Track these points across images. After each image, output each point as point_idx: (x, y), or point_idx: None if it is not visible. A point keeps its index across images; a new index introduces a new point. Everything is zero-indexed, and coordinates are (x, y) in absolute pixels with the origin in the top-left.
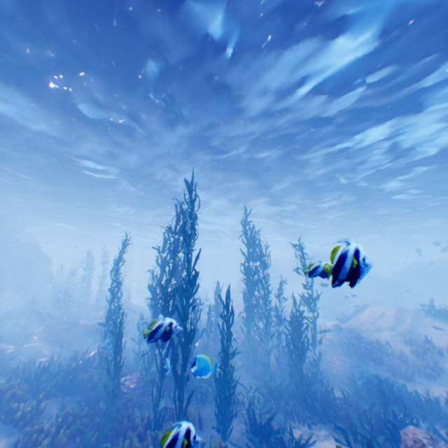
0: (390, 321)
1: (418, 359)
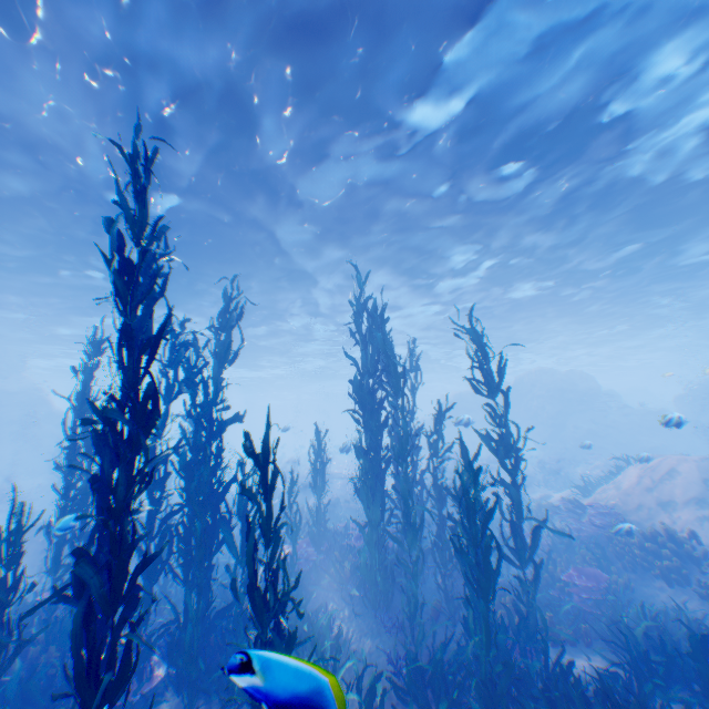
0: (690, 486)
1: None
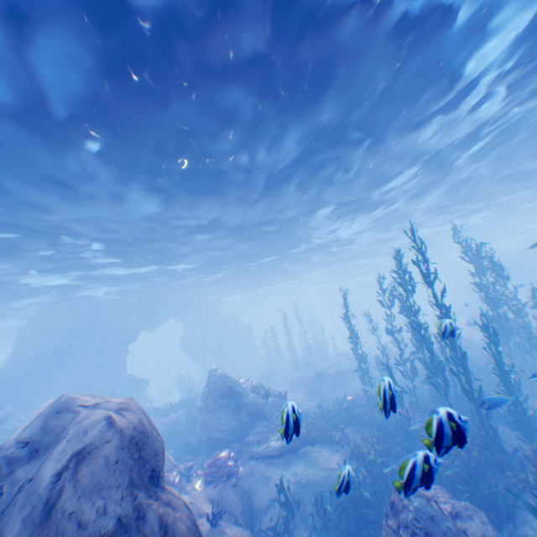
0: None
1: None
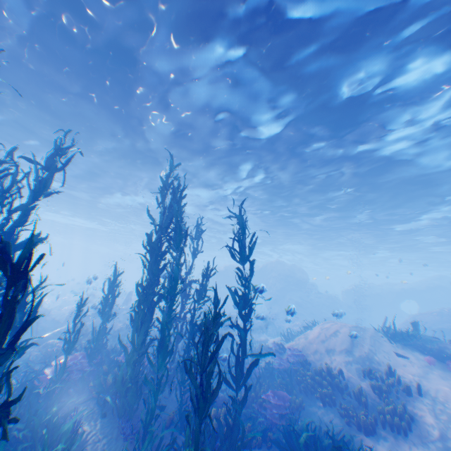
0: (345, 343)
1: (381, 399)
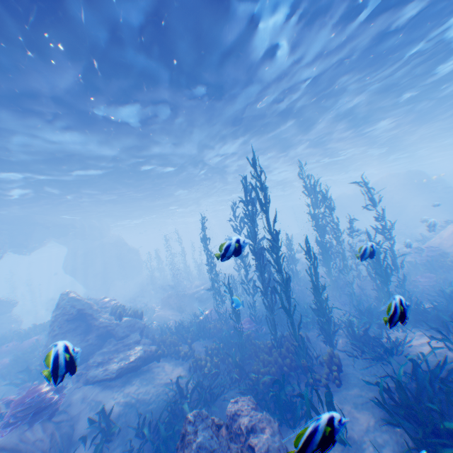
0: None
1: None
